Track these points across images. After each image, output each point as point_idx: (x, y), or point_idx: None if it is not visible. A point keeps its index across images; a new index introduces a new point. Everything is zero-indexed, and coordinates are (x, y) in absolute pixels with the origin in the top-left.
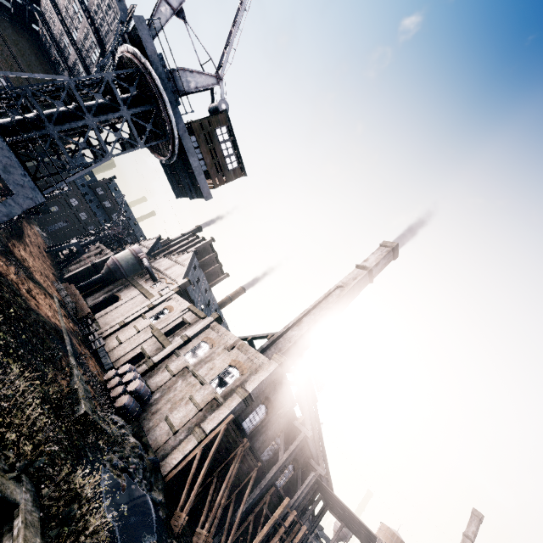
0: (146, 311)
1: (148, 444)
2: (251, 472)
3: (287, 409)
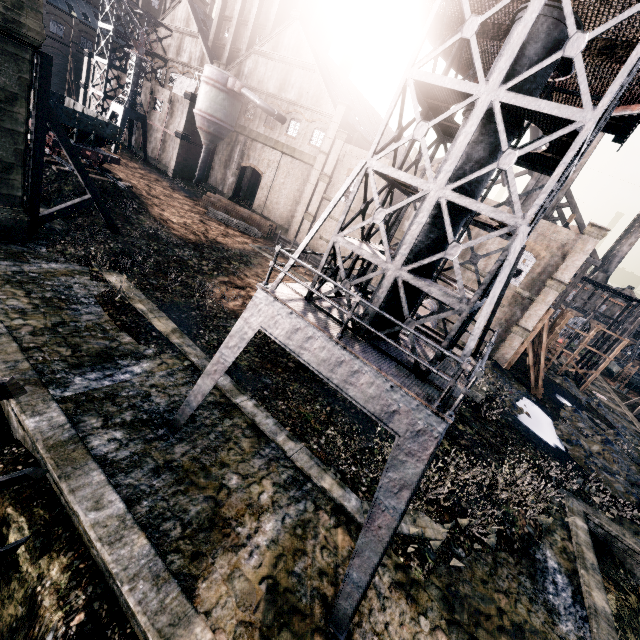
0: (325, 189)
1: (464, 344)
2: None
3: None
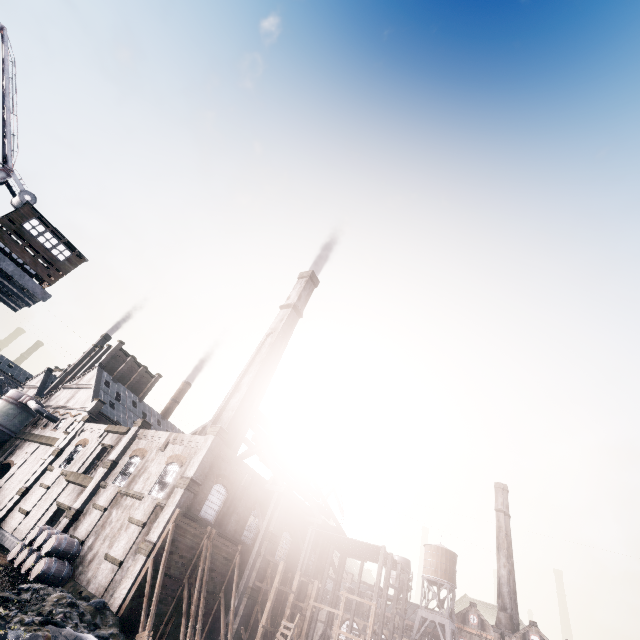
0: (52, 461)
1: (90, 595)
2: (233, 559)
3: (250, 477)
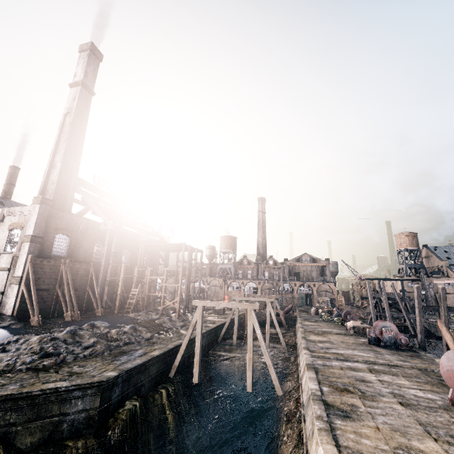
0: None
1: None
2: (90, 271)
3: (85, 225)
